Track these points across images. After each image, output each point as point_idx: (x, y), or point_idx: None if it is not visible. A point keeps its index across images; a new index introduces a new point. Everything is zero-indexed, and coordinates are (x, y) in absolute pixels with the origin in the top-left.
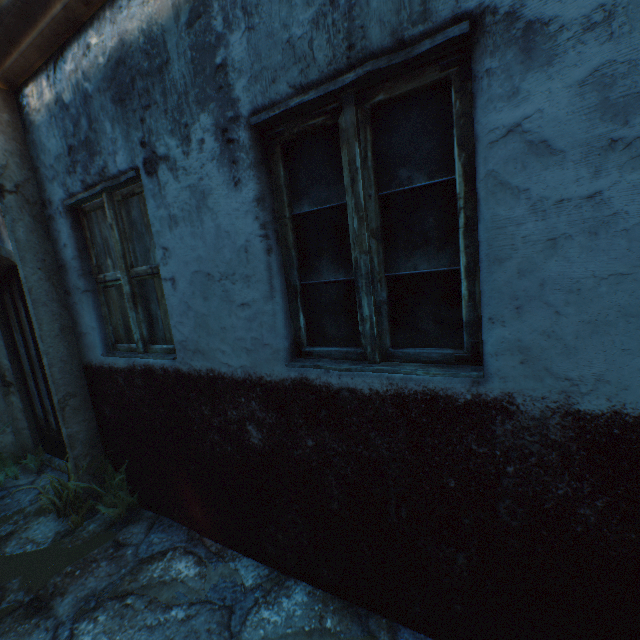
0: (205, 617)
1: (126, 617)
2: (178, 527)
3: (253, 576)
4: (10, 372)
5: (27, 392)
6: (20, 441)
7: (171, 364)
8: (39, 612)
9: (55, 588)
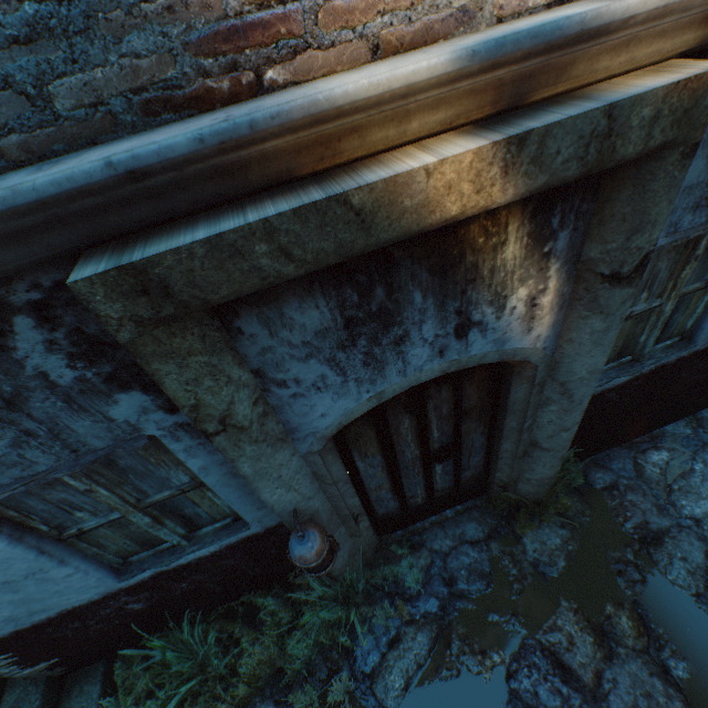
0: (706, 455)
1: (689, 490)
2: (612, 451)
3: (684, 428)
4: (356, 507)
5: (369, 507)
6: (370, 552)
7: (687, 351)
8: (659, 537)
9: (638, 528)
